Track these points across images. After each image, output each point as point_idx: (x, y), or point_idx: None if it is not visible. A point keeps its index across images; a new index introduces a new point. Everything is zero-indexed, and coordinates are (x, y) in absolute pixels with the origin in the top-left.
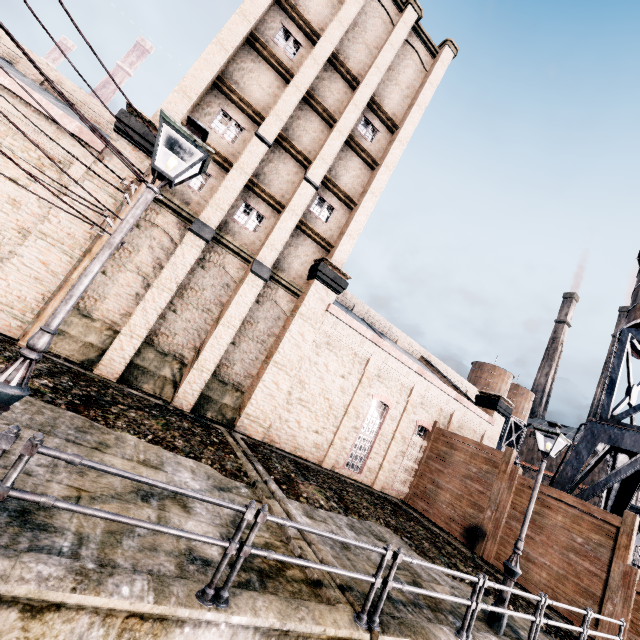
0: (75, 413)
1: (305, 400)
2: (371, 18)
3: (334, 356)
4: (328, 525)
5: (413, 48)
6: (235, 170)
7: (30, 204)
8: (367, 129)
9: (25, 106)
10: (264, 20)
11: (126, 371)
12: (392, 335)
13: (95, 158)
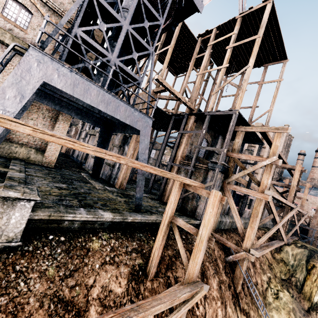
0: None
1: None
2: None
3: None
4: None
5: None
6: None
7: None
8: None
9: None
10: None
11: None
12: None
13: None
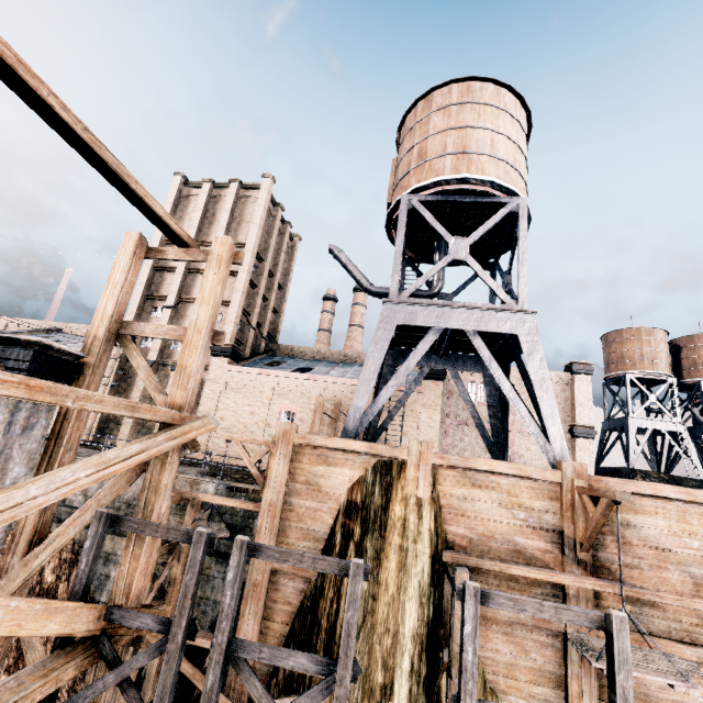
0: None
1: (226, 428)
2: (216, 207)
3: (239, 394)
4: None
5: (248, 196)
6: None
7: None
8: None
9: None
10: None
11: None
12: None
13: None
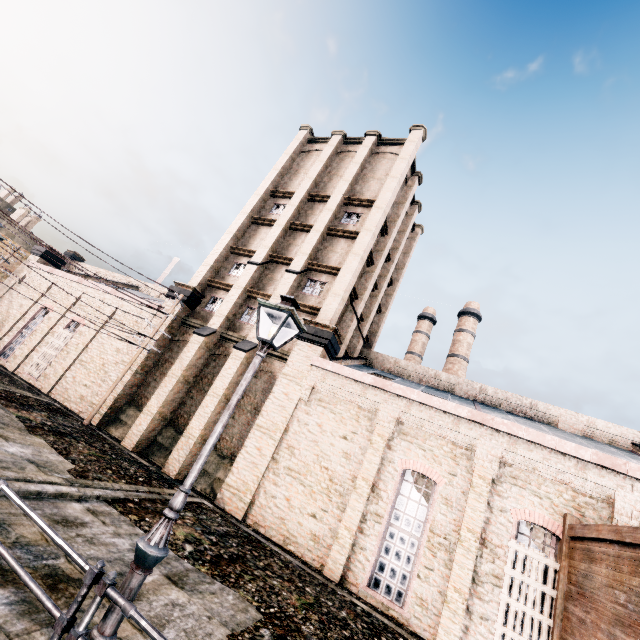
0: (29, 427)
1: (295, 469)
2: (341, 162)
3: (329, 413)
4: (101, 524)
5: (384, 153)
6: (234, 288)
7: (124, 348)
8: (351, 218)
9: (133, 304)
10: (263, 208)
11: (149, 447)
12: (543, 416)
13: (155, 314)
